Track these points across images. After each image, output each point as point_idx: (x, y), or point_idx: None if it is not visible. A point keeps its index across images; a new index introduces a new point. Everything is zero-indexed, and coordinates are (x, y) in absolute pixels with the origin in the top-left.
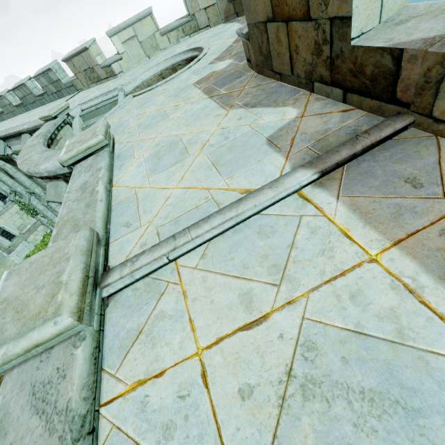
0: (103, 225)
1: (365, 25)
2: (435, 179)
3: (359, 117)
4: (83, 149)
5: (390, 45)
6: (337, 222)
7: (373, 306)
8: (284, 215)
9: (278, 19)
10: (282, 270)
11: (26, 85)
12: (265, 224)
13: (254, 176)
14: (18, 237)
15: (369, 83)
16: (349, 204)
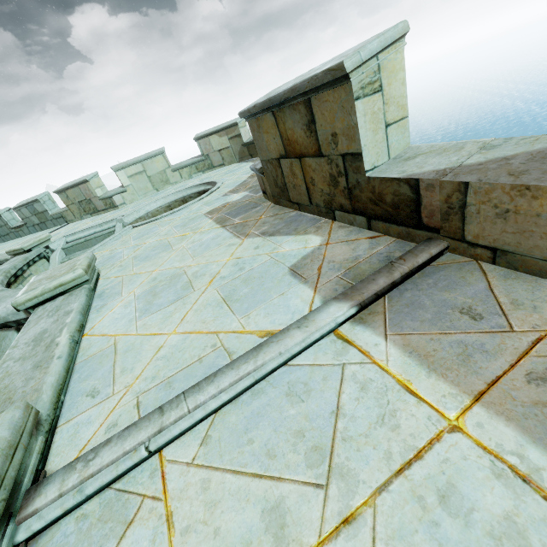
0: (52, 397)
1: (376, 160)
2: (494, 308)
3: (389, 244)
4: (52, 286)
5: (404, 176)
6: (392, 371)
7: (479, 515)
8: (320, 364)
9: (291, 156)
10: (328, 455)
11: (2, 217)
12: (296, 380)
13: (277, 313)
14: None
15: (392, 210)
16: (401, 344)
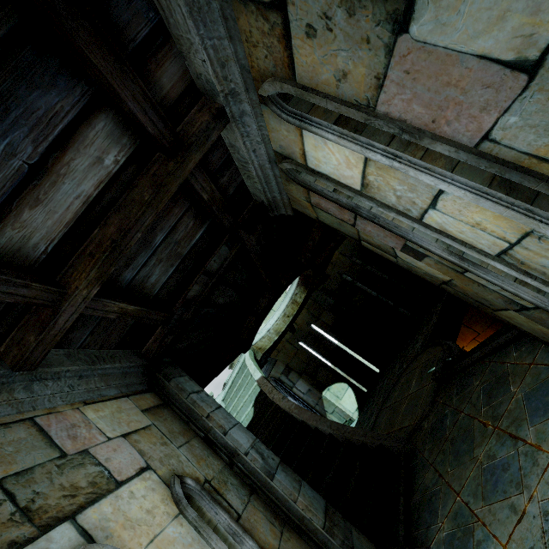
0: None
1: None
2: None
3: None
4: None
5: None
6: None
7: None
8: None
9: None
10: None
11: None
12: None
13: None
14: None
15: None
16: None
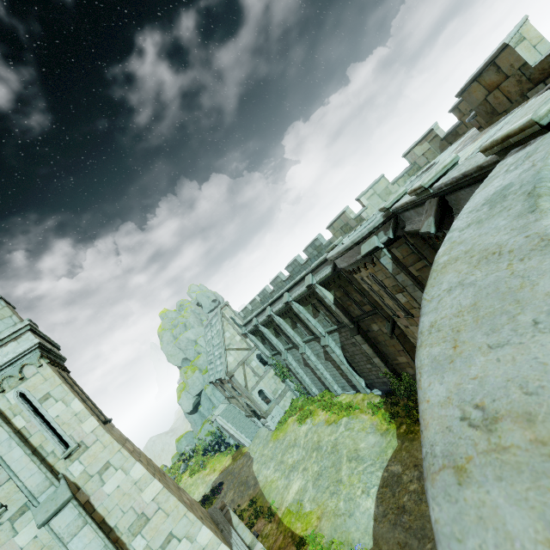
0: None
1: (535, 60)
2: None
3: None
4: (396, 196)
5: (547, 55)
6: None
7: None
8: None
9: (492, 91)
10: None
11: (297, 260)
12: None
13: None
14: (272, 401)
15: None
16: None
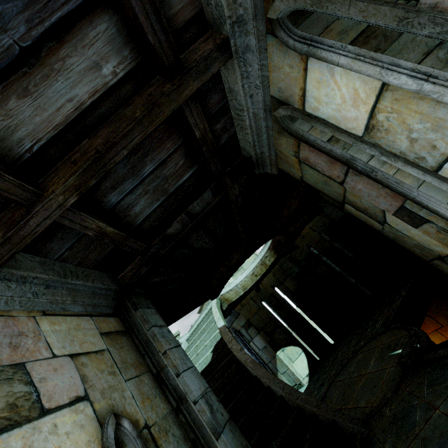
0: None
1: None
2: None
3: None
4: None
5: None
6: None
7: None
8: None
9: None
10: None
11: None
12: None
13: None
14: None
15: None
16: None
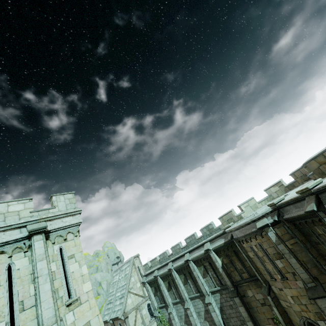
0: None
1: None
2: None
3: None
4: (279, 199)
5: None
6: None
7: None
8: None
9: (322, 165)
10: None
11: (194, 235)
12: None
13: None
14: None
15: None
16: None
